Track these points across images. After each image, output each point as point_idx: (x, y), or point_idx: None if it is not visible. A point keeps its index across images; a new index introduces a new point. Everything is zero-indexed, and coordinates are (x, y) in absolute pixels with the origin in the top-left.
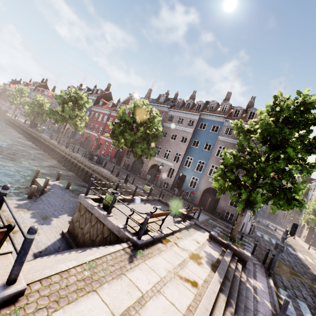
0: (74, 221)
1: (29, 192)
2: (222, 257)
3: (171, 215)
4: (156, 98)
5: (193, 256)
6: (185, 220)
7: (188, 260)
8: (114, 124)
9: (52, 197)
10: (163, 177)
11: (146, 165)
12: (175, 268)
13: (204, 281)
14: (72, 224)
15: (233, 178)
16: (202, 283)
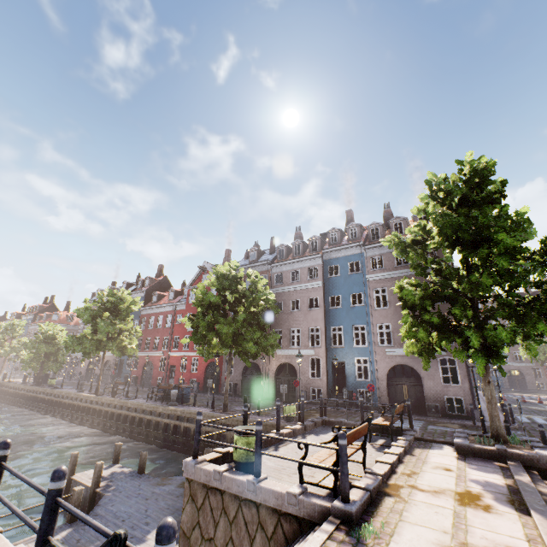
0: (188, 531)
1: None
2: (512, 479)
3: (362, 439)
4: (243, 259)
5: (463, 498)
6: (393, 439)
7: (462, 510)
8: (192, 318)
9: (117, 501)
10: (305, 380)
11: (267, 372)
12: (454, 537)
13: (528, 540)
14: (184, 540)
15: (437, 320)
16: (527, 546)
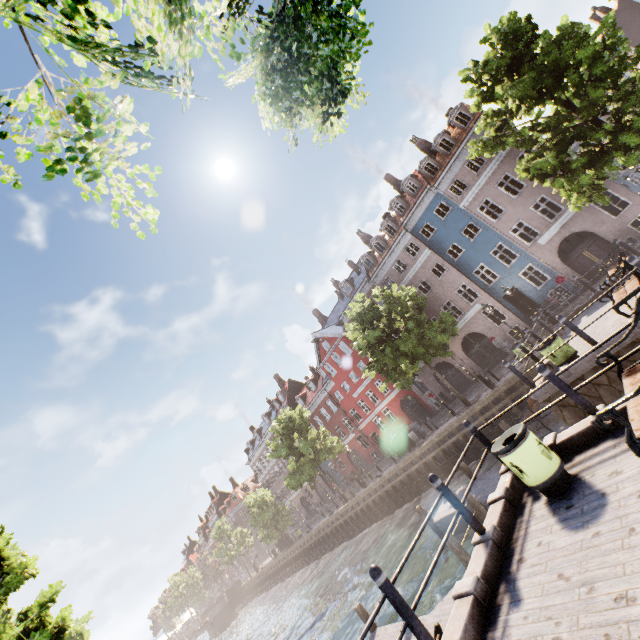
0: None
1: (475, 511)
2: None
3: None
4: (339, 301)
5: None
6: None
7: None
8: (372, 365)
9: (492, 491)
10: (495, 333)
11: (457, 359)
12: None
13: None
14: None
15: (585, 159)
16: None
